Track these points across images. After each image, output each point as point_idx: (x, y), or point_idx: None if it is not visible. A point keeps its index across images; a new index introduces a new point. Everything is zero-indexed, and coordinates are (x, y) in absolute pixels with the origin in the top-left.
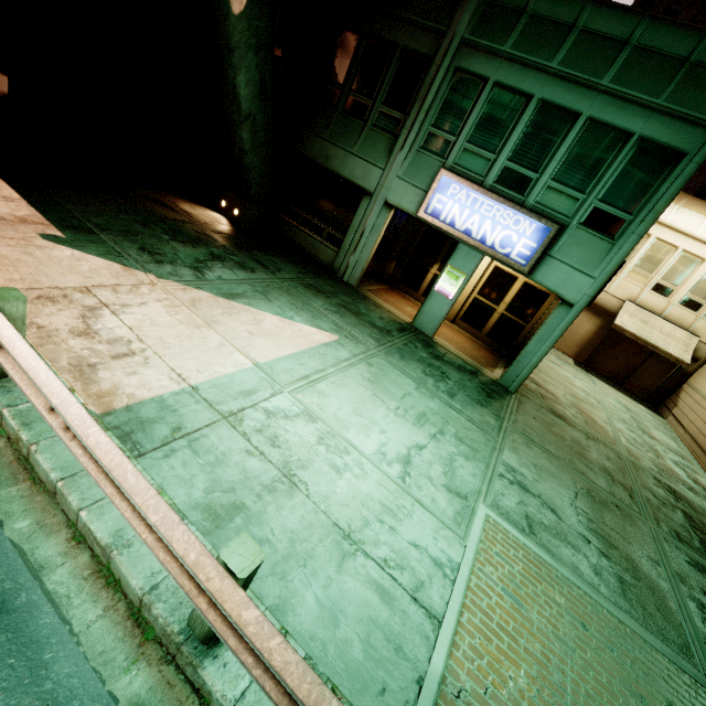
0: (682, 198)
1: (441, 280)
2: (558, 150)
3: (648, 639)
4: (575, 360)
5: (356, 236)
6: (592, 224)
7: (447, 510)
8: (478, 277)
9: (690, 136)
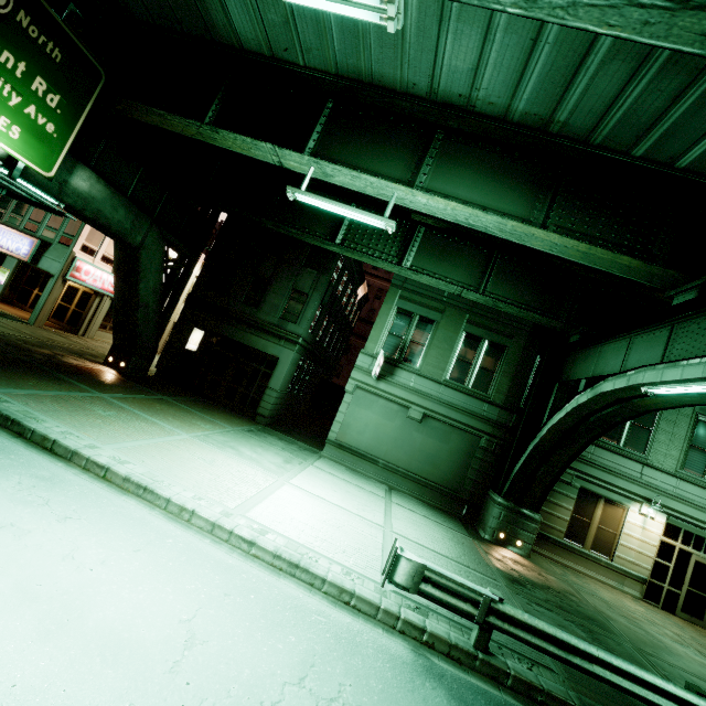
0: None
1: None
2: (48, 215)
3: None
4: None
5: None
6: (62, 242)
7: None
8: None
9: None
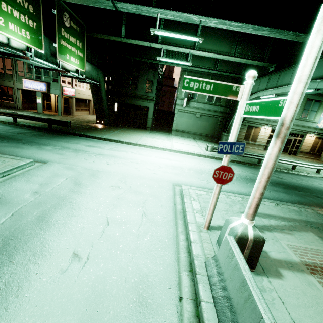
0: None
1: (37, 100)
2: (42, 70)
3: None
4: None
5: (15, 98)
6: (54, 81)
7: None
8: (54, 100)
9: None
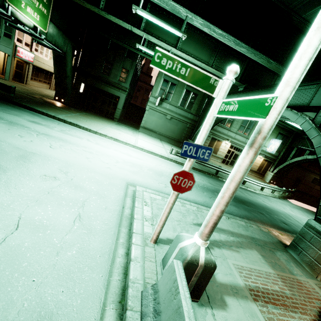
0: None
1: None
2: None
3: None
4: None
5: None
6: (6, 36)
7: None
8: (3, 59)
9: None
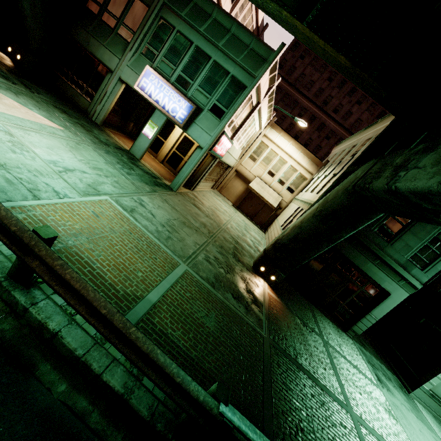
0: (281, 131)
1: (146, 128)
2: (202, 72)
3: (165, 248)
4: (234, 204)
5: (102, 94)
6: (213, 111)
7: (81, 188)
8: (176, 139)
9: (248, 79)
